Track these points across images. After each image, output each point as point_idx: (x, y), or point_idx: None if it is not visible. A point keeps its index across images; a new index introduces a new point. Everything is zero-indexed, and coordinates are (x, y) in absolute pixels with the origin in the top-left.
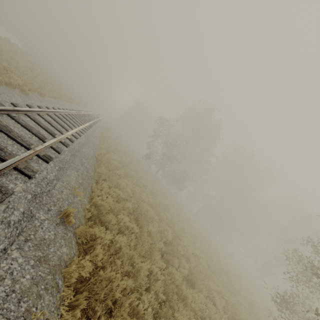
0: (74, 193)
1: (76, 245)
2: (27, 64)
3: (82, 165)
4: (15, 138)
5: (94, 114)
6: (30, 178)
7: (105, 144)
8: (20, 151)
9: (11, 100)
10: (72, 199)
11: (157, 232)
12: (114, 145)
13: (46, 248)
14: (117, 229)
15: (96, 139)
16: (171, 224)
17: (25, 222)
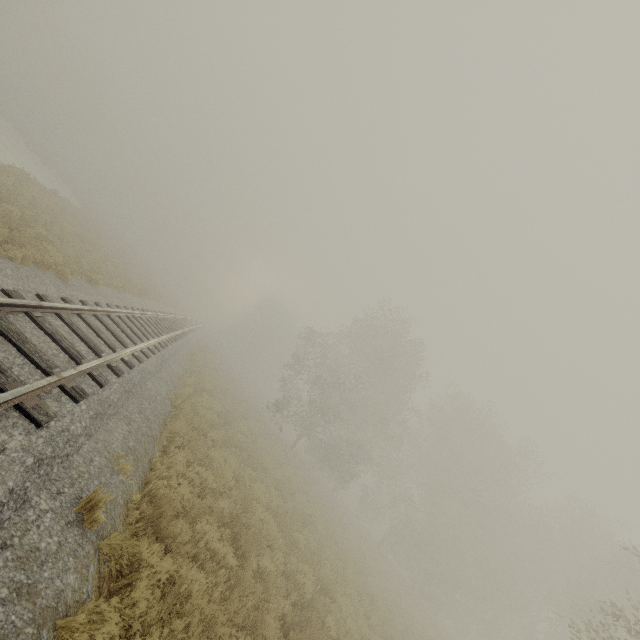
0: (114, 466)
1: (95, 577)
2: (78, 231)
3: (141, 414)
4: (30, 354)
5: (183, 319)
6: (39, 428)
7: (194, 377)
8: (32, 377)
9: (37, 290)
10: (108, 477)
11: (279, 575)
12: (213, 380)
13: (36, 569)
14: (189, 555)
15: (179, 365)
16: (315, 559)
17: (11, 510)
